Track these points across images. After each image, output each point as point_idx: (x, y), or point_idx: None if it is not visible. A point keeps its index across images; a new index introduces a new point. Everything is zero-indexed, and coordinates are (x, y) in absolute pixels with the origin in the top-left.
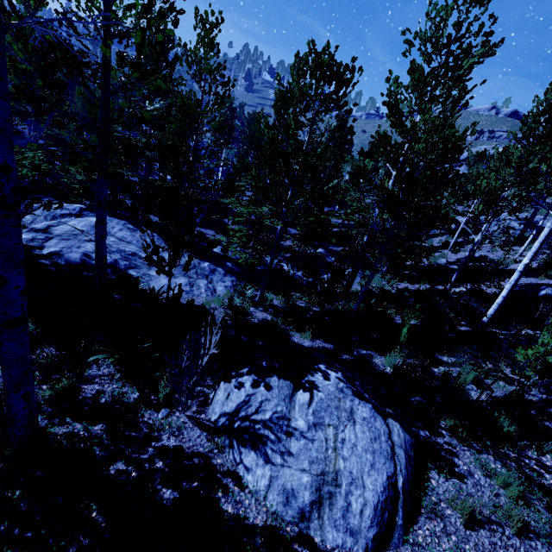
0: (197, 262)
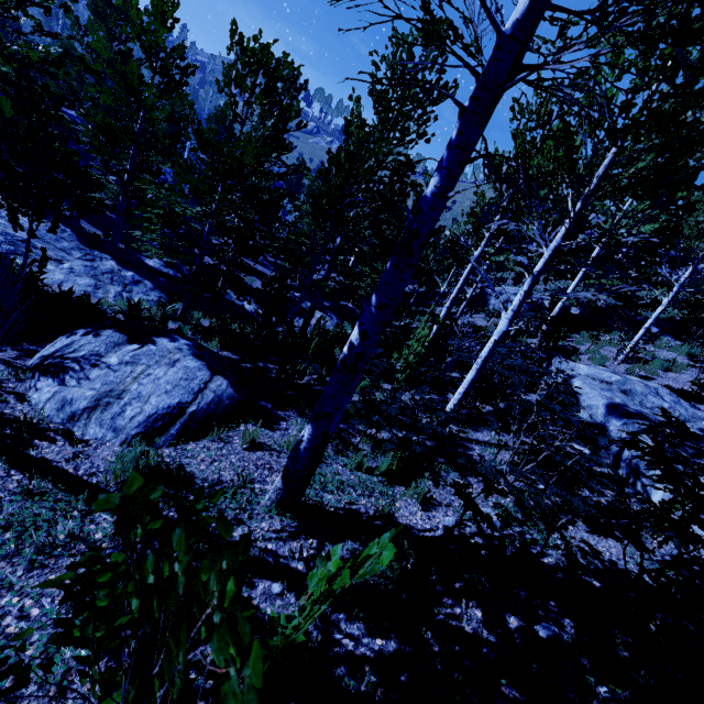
0: (117, 269)
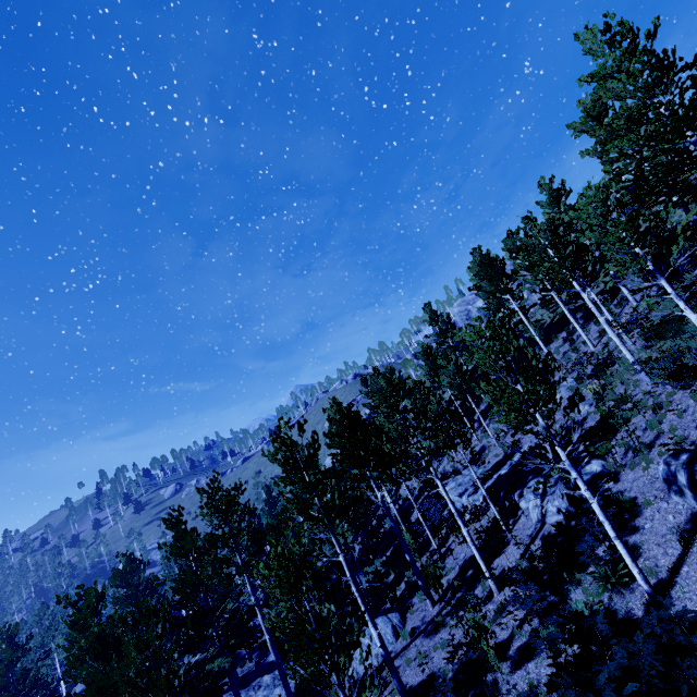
0: (272, 675)
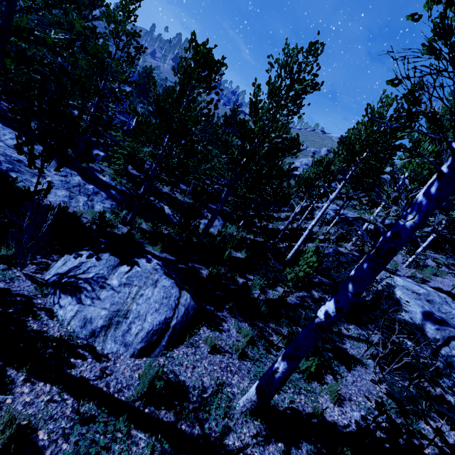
0: (82, 183)
